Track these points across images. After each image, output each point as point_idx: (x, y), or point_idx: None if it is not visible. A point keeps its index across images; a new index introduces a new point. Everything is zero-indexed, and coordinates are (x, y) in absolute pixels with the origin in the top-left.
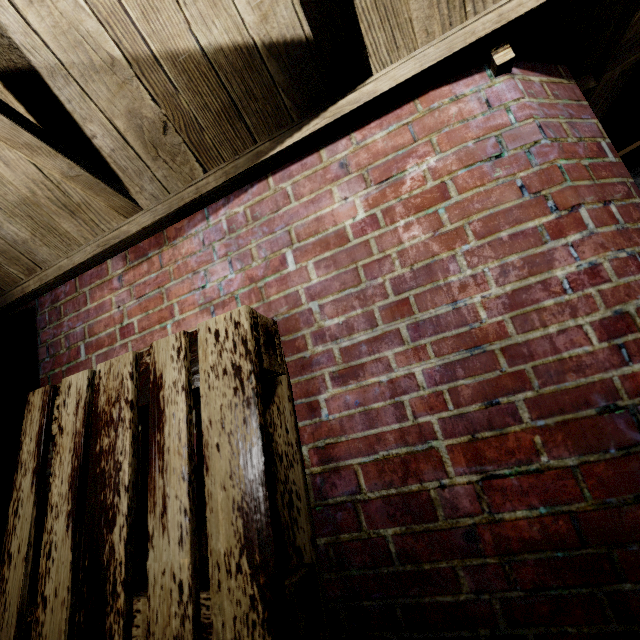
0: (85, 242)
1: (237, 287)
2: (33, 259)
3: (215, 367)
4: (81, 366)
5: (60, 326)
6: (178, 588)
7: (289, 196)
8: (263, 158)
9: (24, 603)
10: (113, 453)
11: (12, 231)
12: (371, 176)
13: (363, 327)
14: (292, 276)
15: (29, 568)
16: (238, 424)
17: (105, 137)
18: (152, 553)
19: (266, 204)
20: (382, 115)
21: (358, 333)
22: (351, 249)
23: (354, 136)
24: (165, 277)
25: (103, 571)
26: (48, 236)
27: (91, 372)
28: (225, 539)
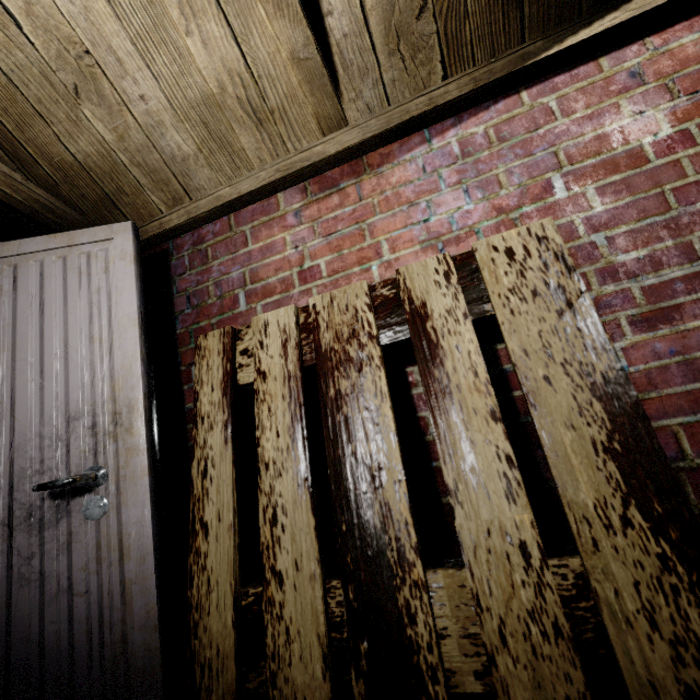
0: (259, 166)
1: (478, 219)
2: (185, 185)
3: (516, 289)
4: (240, 318)
5: (207, 271)
6: (519, 551)
7: (553, 112)
8: (532, 61)
9: (237, 582)
10: (360, 396)
11: (175, 142)
12: (679, 86)
13: (677, 261)
14: (563, 204)
15: (236, 540)
16: (576, 351)
17: (343, 15)
18: (460, 510)
19: (518, 122)
20: (691, 16)
21: (669, 269)
22: (652, 171)
23: (650, 41)
24: (366, 211)
25: (376, 536)
26: (216, 153)
27: (296, 309)
28: (591, 488)
